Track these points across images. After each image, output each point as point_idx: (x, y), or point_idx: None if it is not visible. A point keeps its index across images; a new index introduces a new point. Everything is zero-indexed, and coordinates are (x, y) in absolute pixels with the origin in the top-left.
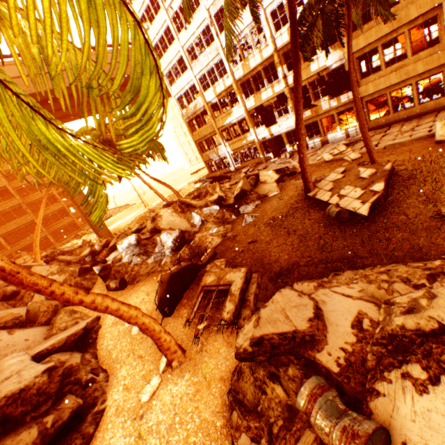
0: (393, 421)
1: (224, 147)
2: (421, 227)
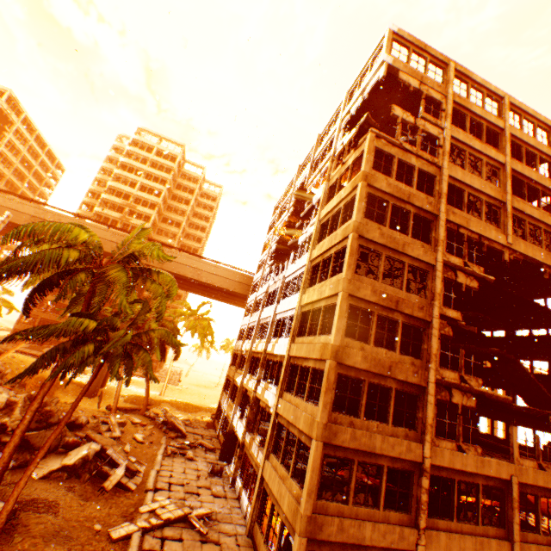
0: None
1: (226, 401)
2: None
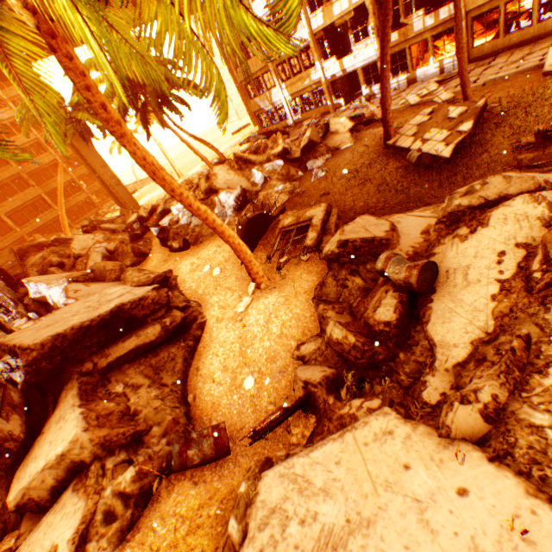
0: (441, 264)
1: (279, 91)
2: (500, 163)
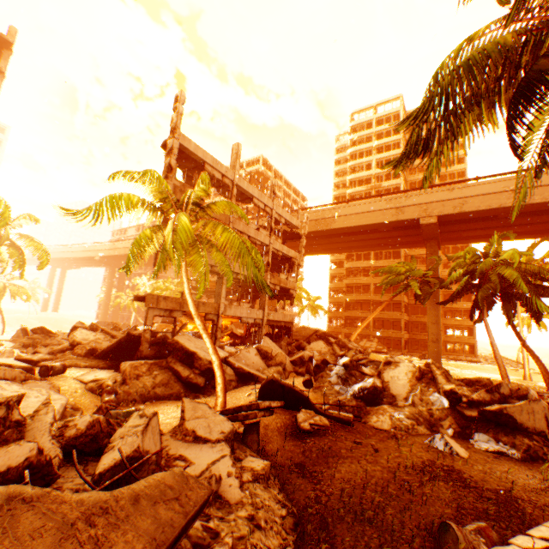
0: None
1: None
2: None
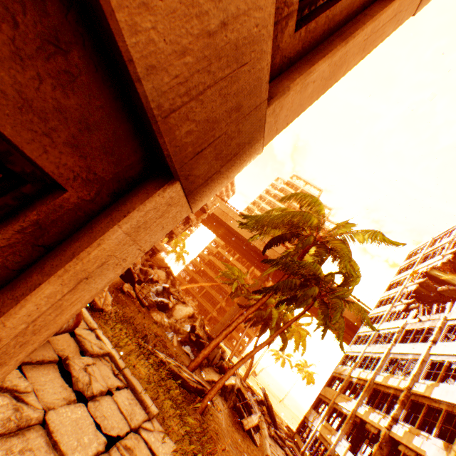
0: None
1: (319, 420)
2: None
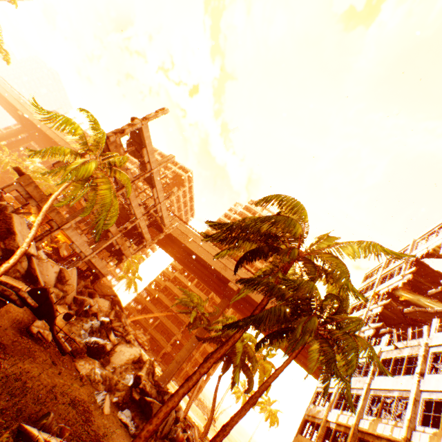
0: None
1: None
2: None
